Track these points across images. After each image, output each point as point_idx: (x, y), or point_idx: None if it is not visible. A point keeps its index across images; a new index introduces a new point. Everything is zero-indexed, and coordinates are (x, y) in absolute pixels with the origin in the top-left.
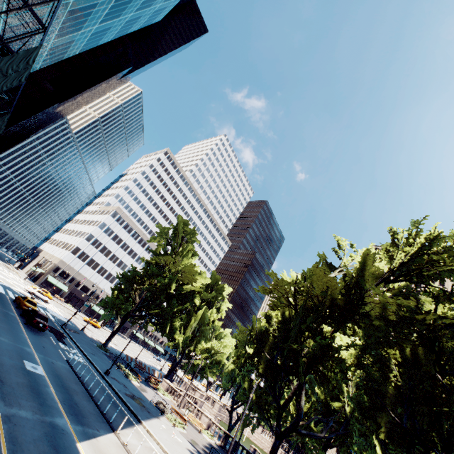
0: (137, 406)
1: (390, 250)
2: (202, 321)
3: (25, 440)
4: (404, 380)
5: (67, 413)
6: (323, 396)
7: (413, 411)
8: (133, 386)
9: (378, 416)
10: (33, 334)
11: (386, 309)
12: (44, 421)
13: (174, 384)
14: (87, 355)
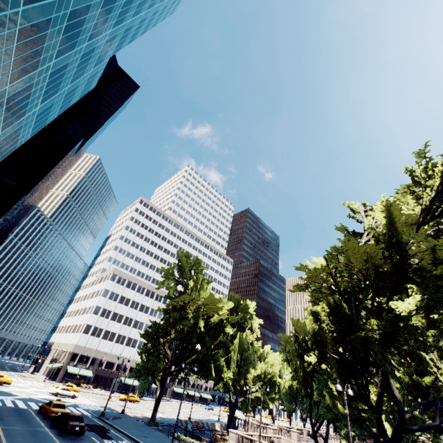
0: None
1: (414, 189)
2: (241, 348)
3: None
4: None
5: None
6: (406, 375)
7: None
8: None
9: None
10: None
11: (437, 252)
12: None
13: (240, 430)
14: (139, 440)
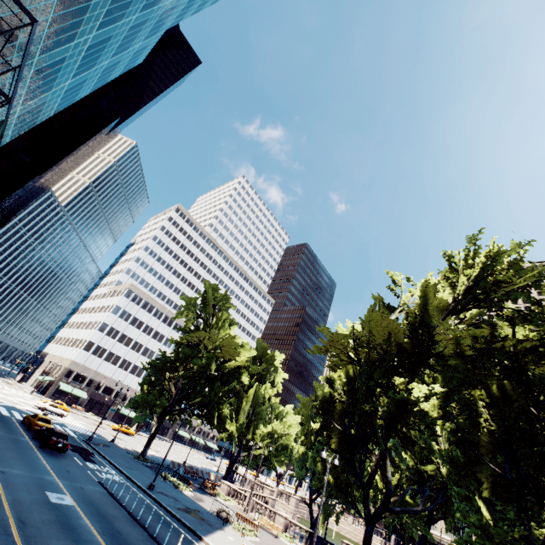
0: (194, 521)
1: (449, 276)
2: (256, 401)
3: None
4: (497, 423)
5: (109, 544)
6: (413, 461)
7: (515, 457)
8: (185, 498)
9: (476, 471)
10: (53, 458)
11: (460, 345)
12: None
13: (236, 484)
14: (123, 470)
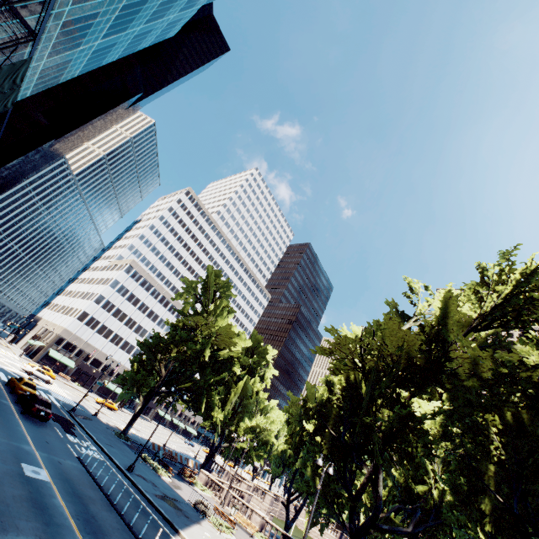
0: (171, 511)
1: (479, 290)
2: (244, 394)
3: None
4: (509, 453)
5: (82, 532)
6: (402, 477)
7: (524, 492)
8: (163, 484)
9: (481, 502)
10: (33, 426)
11: (478, 364)
12: None
13: (214, 474)
14: (103, 447)
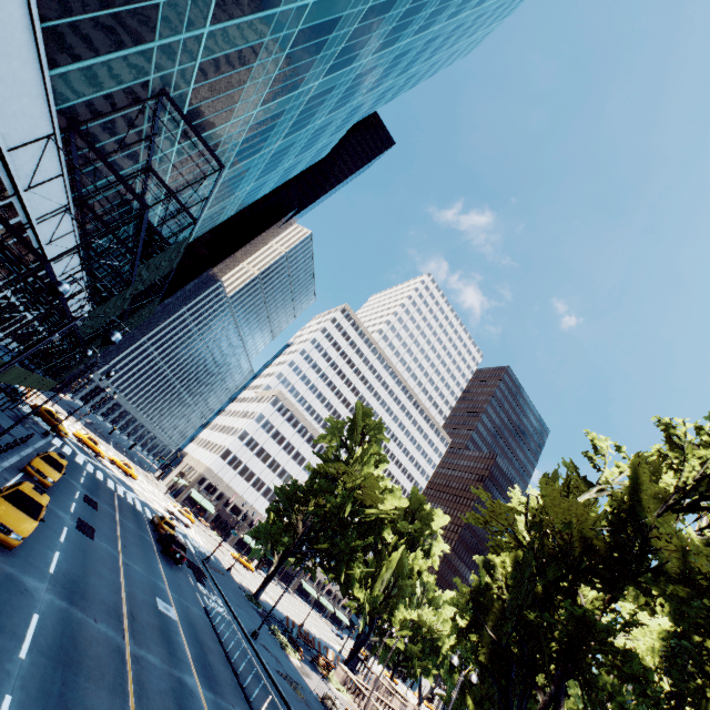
0: (291, 693)
1: (669, 454)
2: (399, 570)
3: (151, 688)
4: None
5: (199, 673)
6: None
7: None
8: (289, 664)
9: None
10: (169, 567)
11: (688, 561)
12: (172, 673)
13: (359, 677)
14: (231, 605)
